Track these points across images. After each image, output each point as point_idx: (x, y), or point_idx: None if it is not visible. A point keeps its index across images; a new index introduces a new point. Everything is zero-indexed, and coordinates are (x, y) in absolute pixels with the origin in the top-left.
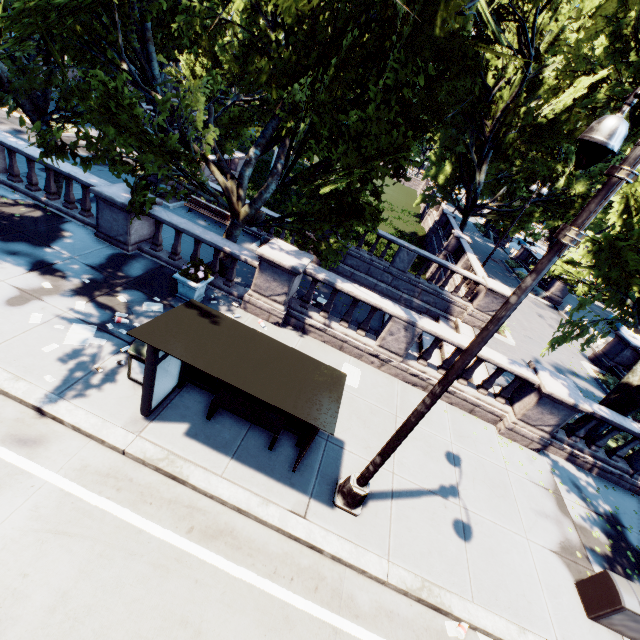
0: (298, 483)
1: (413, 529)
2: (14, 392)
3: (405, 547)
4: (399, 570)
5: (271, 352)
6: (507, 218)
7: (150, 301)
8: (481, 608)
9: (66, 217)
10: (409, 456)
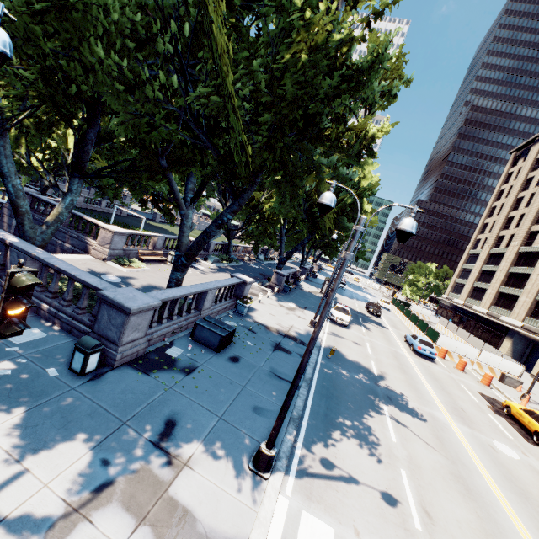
0: None
1: None
2: None
3: None
4: None
5: None
6: (251, 237)
7: None
8: None
9: None
10: None
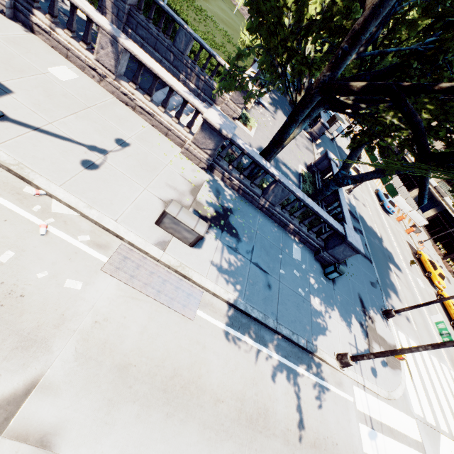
0: None
1: (39, 147)
2: None
3: (20, 149)
4: (0, 152)
5: None
6: None
7: None
8: (63, 190)
9: None
10: (78, 125)
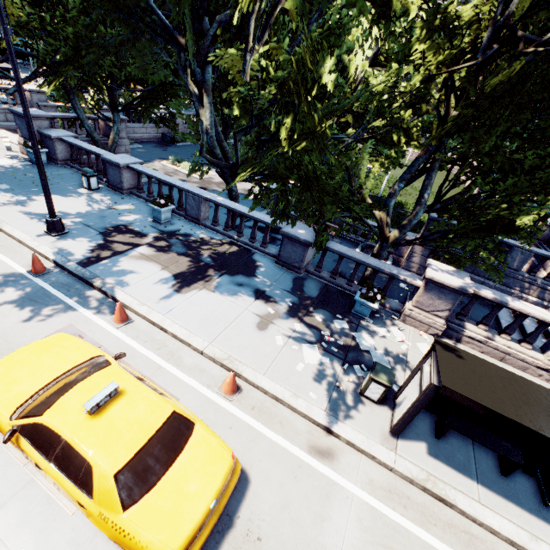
0: (549, 517)
1: None
2: (300, 408)
3: None
4: None
5: (536, 394)
6: None
7: (336, 319)
8: None
9: (251, 249)
10: None
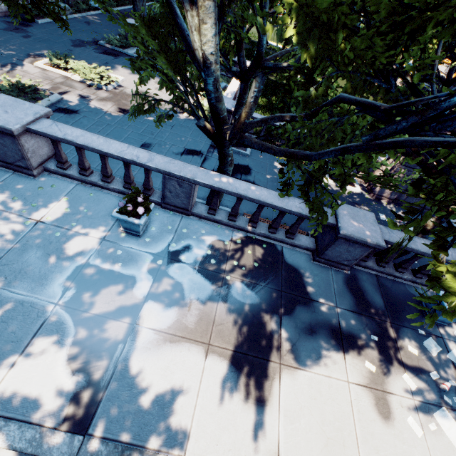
0: None
1: None
2: None
3: None
4: None
5: None
6: None
7: (422, 338)
8: None
9: (275, 243)
10: None
